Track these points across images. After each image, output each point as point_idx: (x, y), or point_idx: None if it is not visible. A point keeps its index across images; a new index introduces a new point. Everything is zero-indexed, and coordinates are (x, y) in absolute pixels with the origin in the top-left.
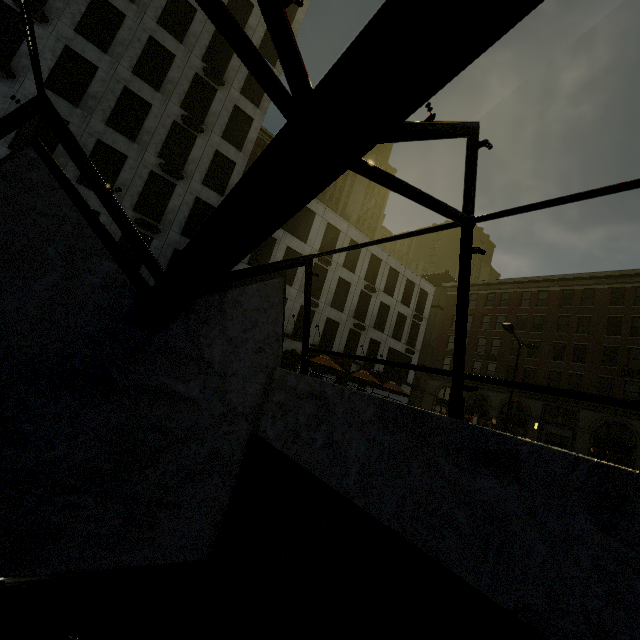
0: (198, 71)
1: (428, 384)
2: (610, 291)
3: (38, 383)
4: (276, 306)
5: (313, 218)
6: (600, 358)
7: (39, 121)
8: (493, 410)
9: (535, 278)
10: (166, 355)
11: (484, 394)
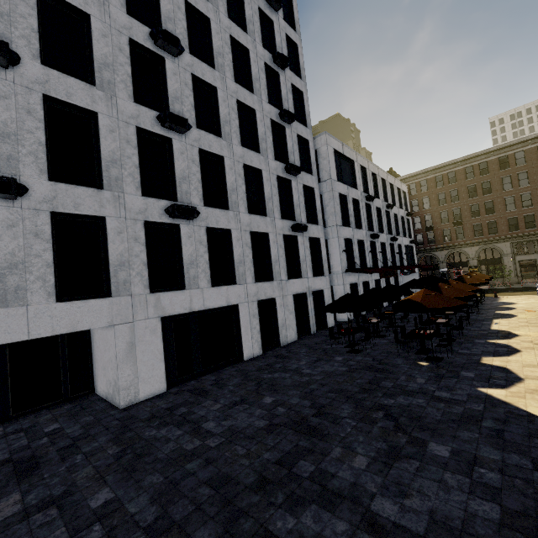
0: (264, 59)
1: None
2: (536, 149)
3: None
4: None
5: (352, 166)
6: None
7: (203, 166)
8: (472, 260)
9: (474, 154)
10: None
11: (461, 251)
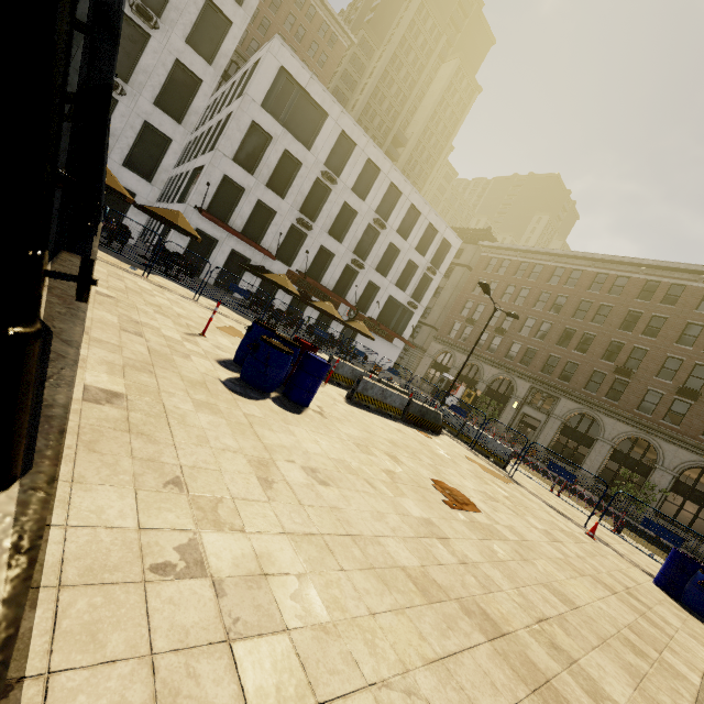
0: None
1: (431, 346)
2: (644, 283)
3: None
4: None
5: (324, 120)
6: (602, 351)
7: None
8: (482, 383)
9: (574, 253)
10: None
11: (480, 366)
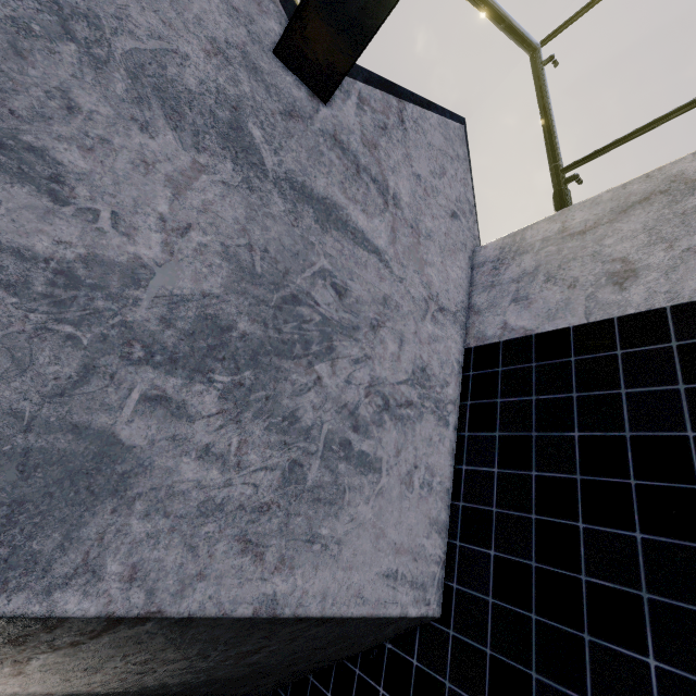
0: None
1: None
2: None
3: (105, 71)
4: (461, 161)
5: None
6: None
7: None
8: None
9: None
10: (336, 151)
11: None
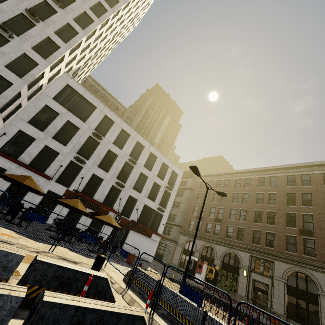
0: (24, 12)
1: (180, 238)
2: (286, 177)
3: None
4: None
5: (94, 110)
6: (284, 221)
7: None
8: (217, 259)
9: (242, 170)
10: None
11: (212, 246)
